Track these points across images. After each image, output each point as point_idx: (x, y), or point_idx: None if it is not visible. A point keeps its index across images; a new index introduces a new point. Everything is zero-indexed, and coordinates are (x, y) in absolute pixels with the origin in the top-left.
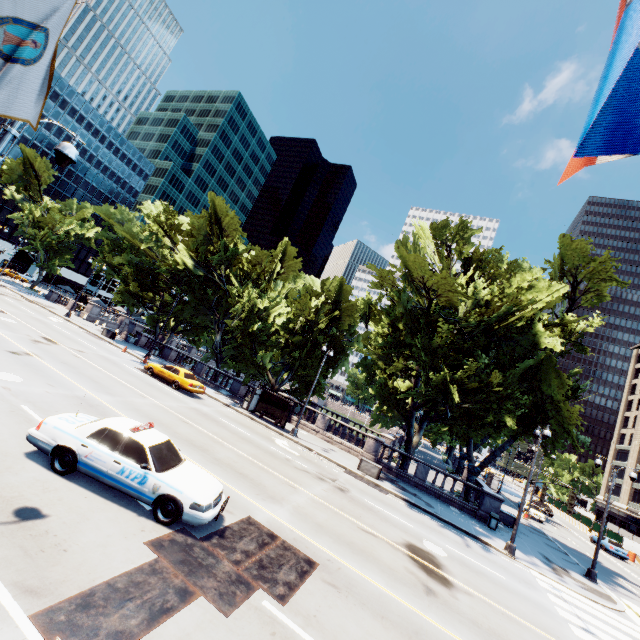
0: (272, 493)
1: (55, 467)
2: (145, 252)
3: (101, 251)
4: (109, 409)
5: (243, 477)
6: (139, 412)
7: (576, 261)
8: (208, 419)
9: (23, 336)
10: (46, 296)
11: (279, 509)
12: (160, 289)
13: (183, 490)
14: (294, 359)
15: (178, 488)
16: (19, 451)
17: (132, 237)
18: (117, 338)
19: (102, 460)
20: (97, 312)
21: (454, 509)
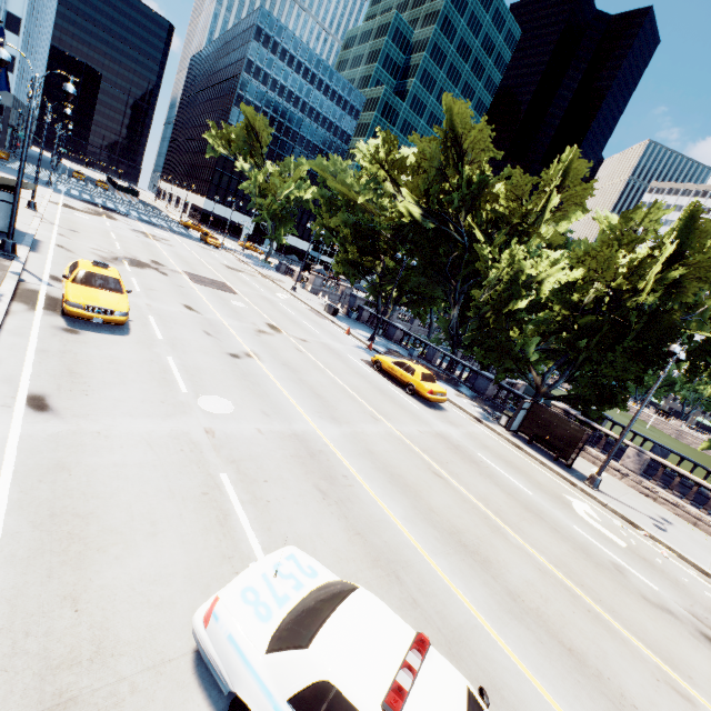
0: None
1: None
2: (362, 206)
3: (319, 213)
4: (335, 459)
5: (580, 668)
6: (373, 459)
7: None
8: (464, 459)
9: (248, 326)
10: (276, 268)
11: None
12: (380, 252)
13: None
14: (579, 351)
15: None
16: (186, 645)
17: (347, 189)
18: (339, 314)
19: None
20: (319, 283)
21: None
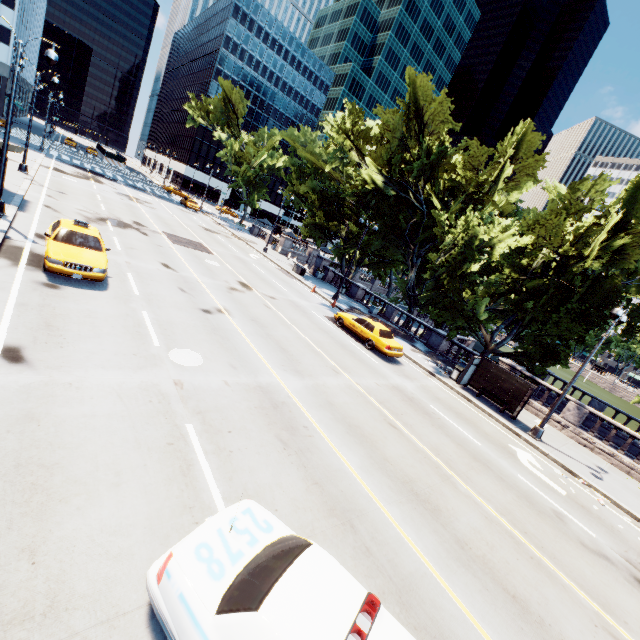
0: None
1: None
2: (329, 174)
3: (289, 180)
4: (296, 410)
5: (523, 615)
6: (333, 411)
7: None
8: (417, 411)
9: (221, 283)
10: (250, 231)
11: None
12: (345, 217)
13: None
14: (526, 312)
15: None
16: (141, 597)
17: (316, 158)
18: (306, 273)
19: None
20: (288, 245)
21: None
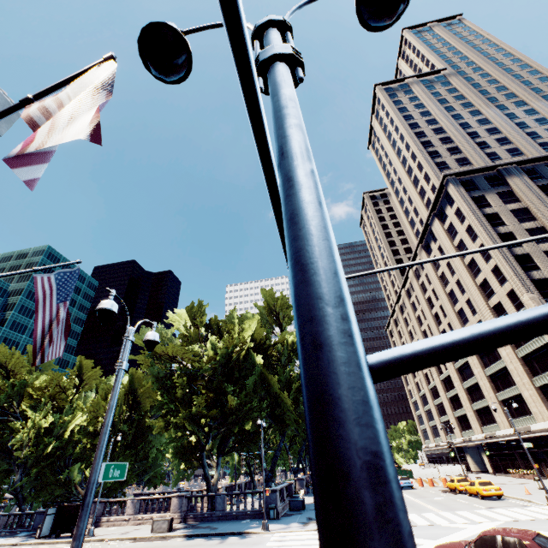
0: None
1: None
2: None
3: None
4: None
5: None
6: None
7: (274, 302)
8: None
9: None
10: None
11: None
12: None
13: None
14: None
15: None
16: None
17: None
18: None
19: None
20: None
21: (245, 520)
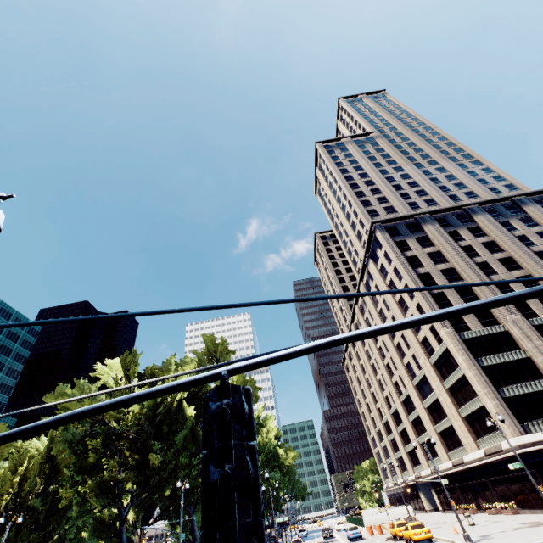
0: None
1: None
2: None
3: None
4: None
5: None
6: None
7: (214, 347)
8: None
9: None
10: None
11: None
12: None
13: None
14: None
15: None
16: None
17: None
18: None
19: None
20: None
21: None
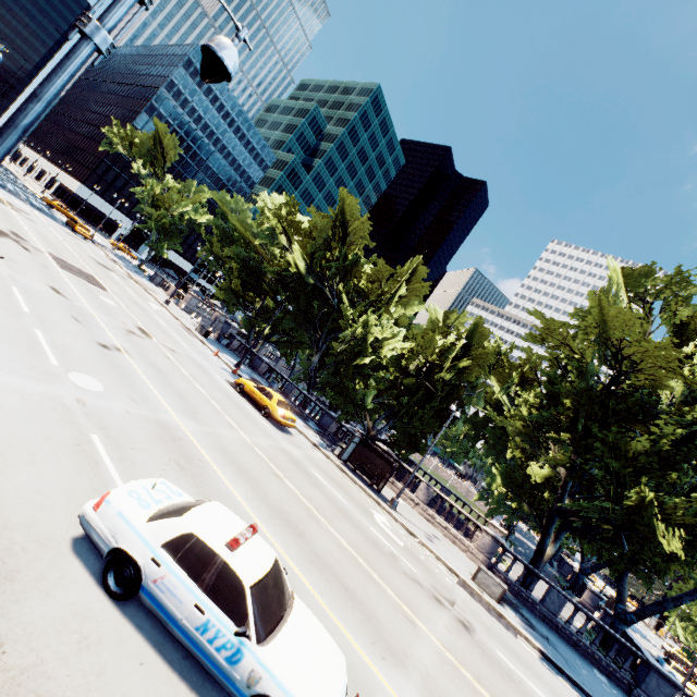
0: (390, 639)
1: (107, 582)
2: (255, 248)
3: (210, 239)
4: (193, 447)
5: (350, 598)
6: (226, 454)
7: None
8: (300, 471)
9: (118, 323)
10: (150, 278)
11: (406, 684)
12: (263, 291)
13: (297, 695)
14: (401, 405)
15: (289, 689)
16: (65, 534)
17: (245, 229)
18: (210, 336)
19: (177, 596)
20: (195, 304)
21: (599, 674)
